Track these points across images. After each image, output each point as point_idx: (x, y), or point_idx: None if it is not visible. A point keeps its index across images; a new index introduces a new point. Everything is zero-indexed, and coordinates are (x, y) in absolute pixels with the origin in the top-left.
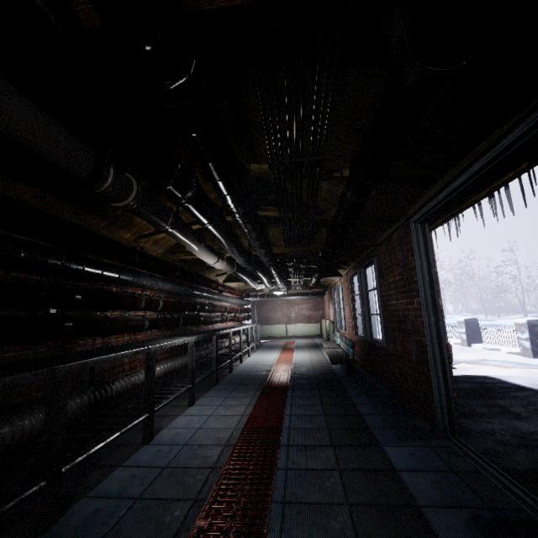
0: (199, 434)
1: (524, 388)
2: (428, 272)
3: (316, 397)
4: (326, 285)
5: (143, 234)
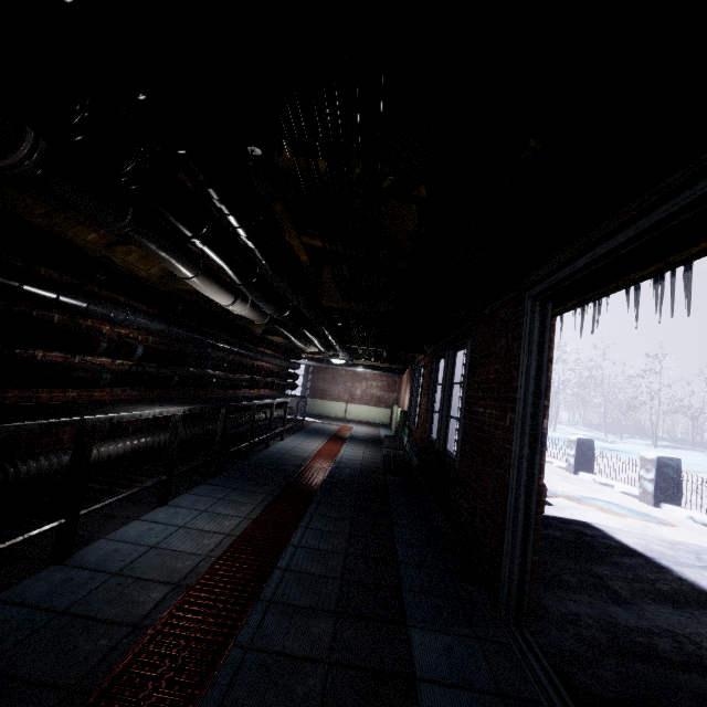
0: (148, 557)
1: (633, 552)
2: (535, 379)
3: (346, 521)
4: (407, 361)
5: (120, 240)
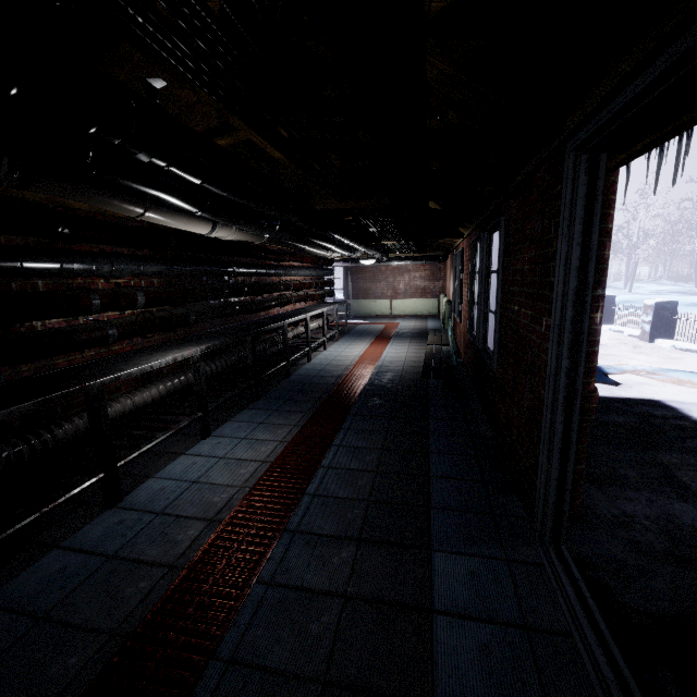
0: (189, 493)
1: None
2: (579, 270)
3: (380, 433)
4: (448, 246)
5: None
